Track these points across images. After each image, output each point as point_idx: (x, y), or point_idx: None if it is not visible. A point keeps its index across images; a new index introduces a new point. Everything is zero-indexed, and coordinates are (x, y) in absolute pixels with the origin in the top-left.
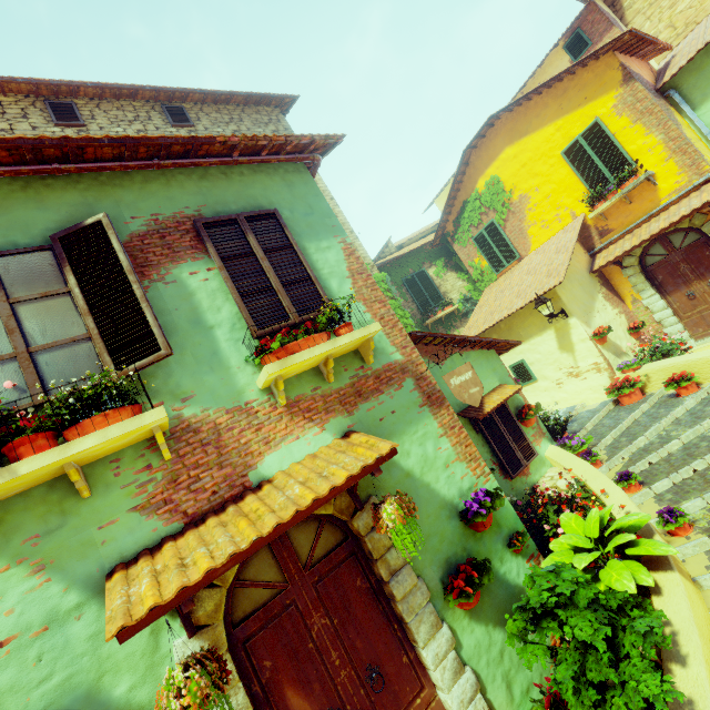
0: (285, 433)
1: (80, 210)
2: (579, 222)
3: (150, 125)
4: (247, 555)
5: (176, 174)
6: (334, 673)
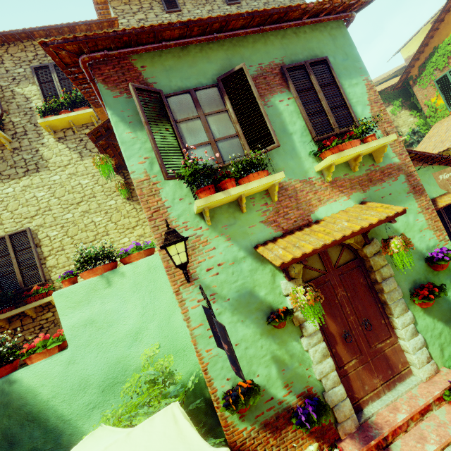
0: (329, 197)
1: (225, 62)
2: None
3: (215, 6)
4: (329, 247)
5: (269, 36)
6: (347, 316)
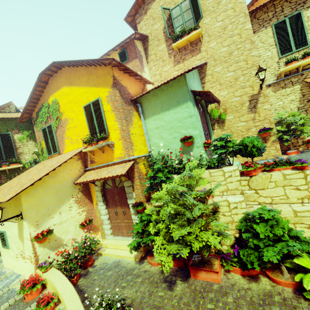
0: None
1: None
2: (78, 151)
3: None
4: None
5: None
6: None
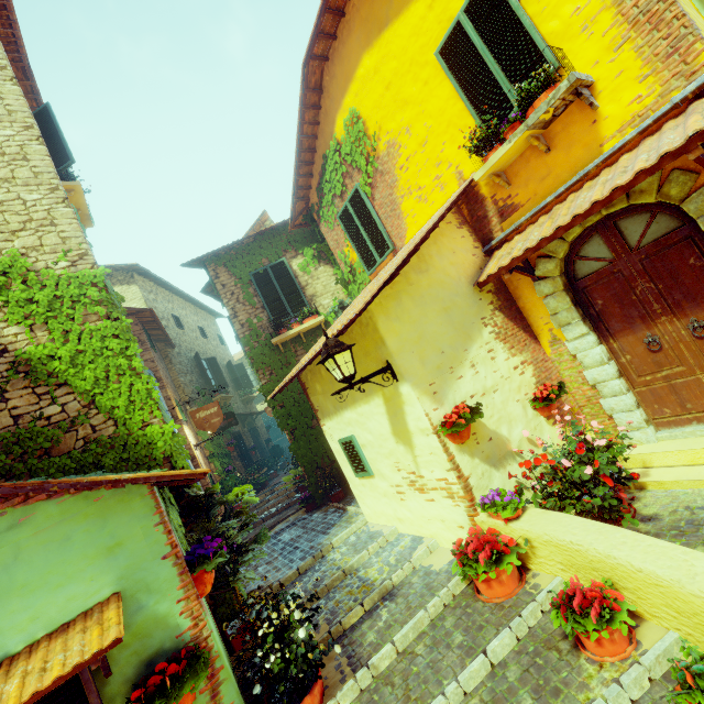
0: None
1: None
2: (459, 188)
3: None
4: None
5: None
6: None
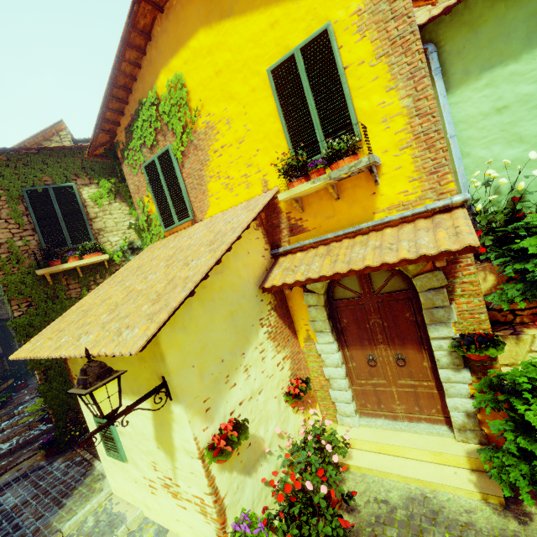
0: None
1: None
2: (265, 199)
3: None
4: None
5: None
6: None
